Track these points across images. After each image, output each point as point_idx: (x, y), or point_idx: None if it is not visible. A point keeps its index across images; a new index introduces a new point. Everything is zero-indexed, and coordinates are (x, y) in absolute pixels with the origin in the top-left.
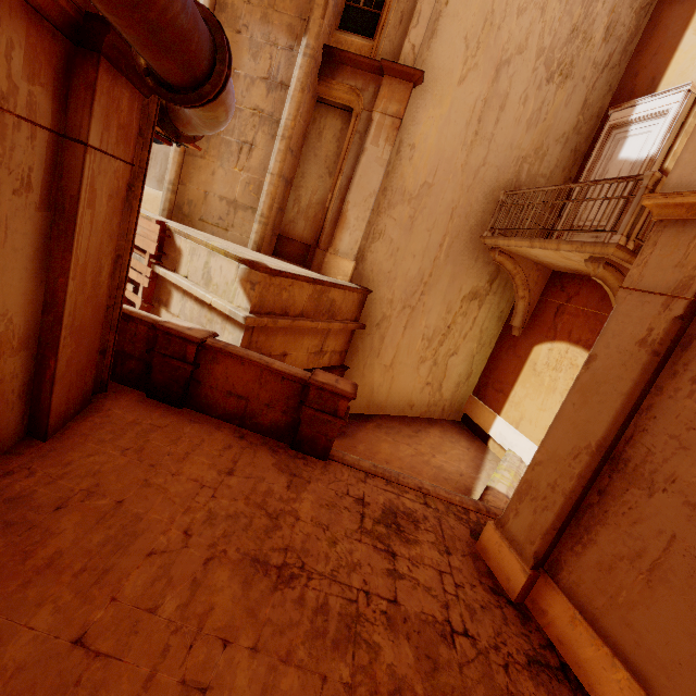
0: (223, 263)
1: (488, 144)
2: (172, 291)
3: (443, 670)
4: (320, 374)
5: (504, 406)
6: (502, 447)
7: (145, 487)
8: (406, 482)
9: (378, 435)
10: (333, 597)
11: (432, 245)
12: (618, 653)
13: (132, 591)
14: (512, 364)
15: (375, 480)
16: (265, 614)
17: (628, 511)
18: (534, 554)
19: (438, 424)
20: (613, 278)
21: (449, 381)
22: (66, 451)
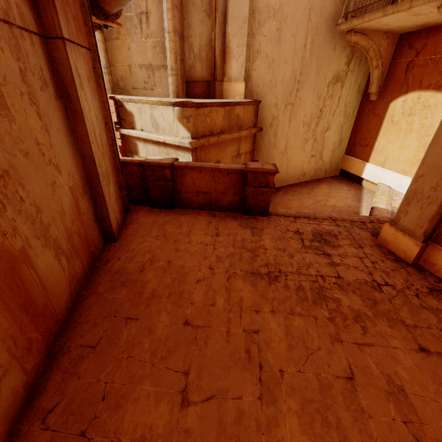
0: (162, 111)
1: None
2: (136, 143)
3: (380, 303)
4: (250, 164)
5: (370, 155)
6: (373, 183)
7: (177, 252)
8: (320, 216)
9: (288, 198)
10: (303, 282)
11: (298, 48)
12: None
13: (198, 298)
14: (373, 123)
15: (301, 219)
16: (271, 296)
17: None
18: (423, 233)
19: (324, 181)
20: None
21: (327, 150)
22: (129, 245)
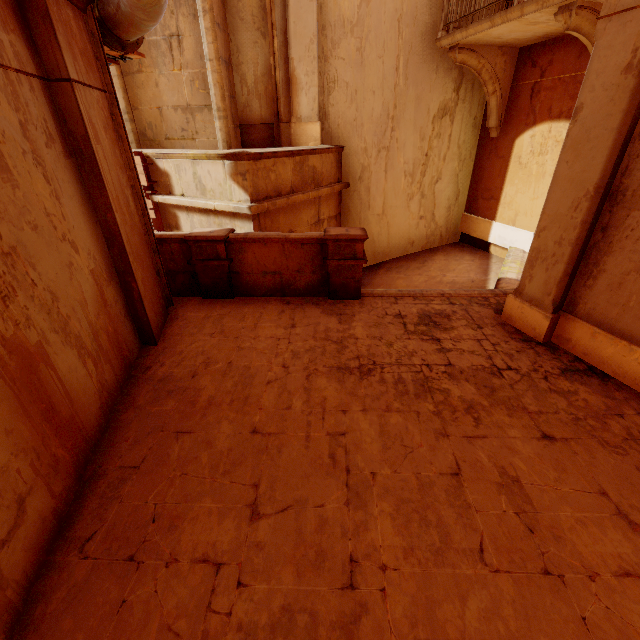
0: (209, 167)
1: None
2: (176, 214)
3: (498, 390)
4: (331, 230)
5: (497, 211)
6: (504, 248)
7: (240, 351)
8: (429, 294)
9: (391, 276)
10: (404, 373)
11: (388, 72)
12: (634, 341)
13: (269, 403)
14: (497, 168)
15: (404, 300)
16: (362, 393)
17: (630, 233)
18: (552, 301)
19: (440, 250)
20: (589, 23)
21: (440, 208)
22: (174, 346)
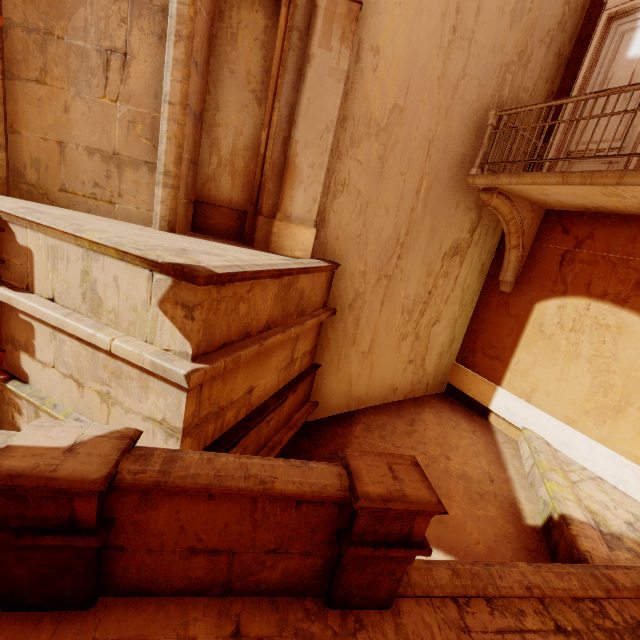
0: (118, 272)
1: (468, 45)
2: (31, 325)
3: None
4: (361, 468)
5: (504, 375)
6: (511, 423)
7: None
8: (508, 586)
9: (374, 443)
10: None
11: (407, 193)
12: None
13: None
14: (507, 326)
15: (474, 610)
16: None
17: None
18: None
19: (427, 404)
20: None
21: (432, 353)
22: None
